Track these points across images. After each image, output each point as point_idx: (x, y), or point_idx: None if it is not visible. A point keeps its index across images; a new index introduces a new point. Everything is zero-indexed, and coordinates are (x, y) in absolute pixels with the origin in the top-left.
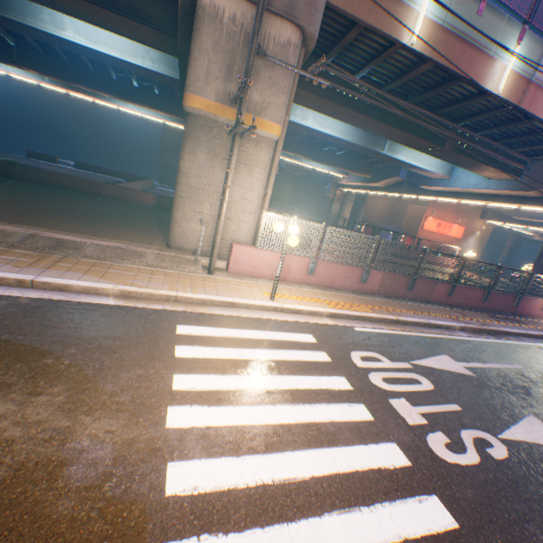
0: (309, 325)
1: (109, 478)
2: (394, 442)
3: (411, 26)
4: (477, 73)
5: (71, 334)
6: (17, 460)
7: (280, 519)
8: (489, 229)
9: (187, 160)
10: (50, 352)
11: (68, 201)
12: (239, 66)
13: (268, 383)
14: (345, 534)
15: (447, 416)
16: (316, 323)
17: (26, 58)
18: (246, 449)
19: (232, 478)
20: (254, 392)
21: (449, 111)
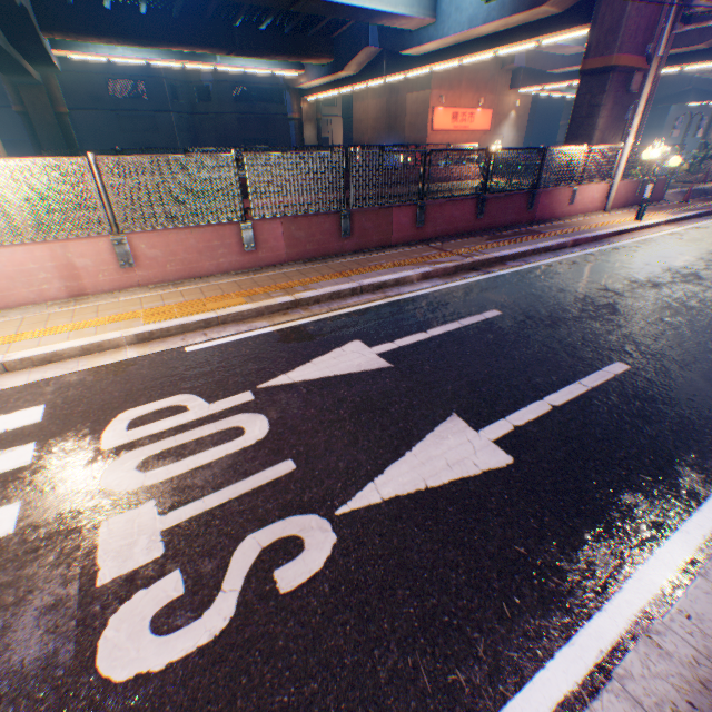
0: (66, 380)
1: None
2: None
3: None
4: None
5: None
6: None
7: None
8: (527, 104)
9: None
10: None
11: None
12: None
13: None
14: None
15: (241, 506)
16: (91, 370)
17: None
18: None
19: None
20: None
21: None
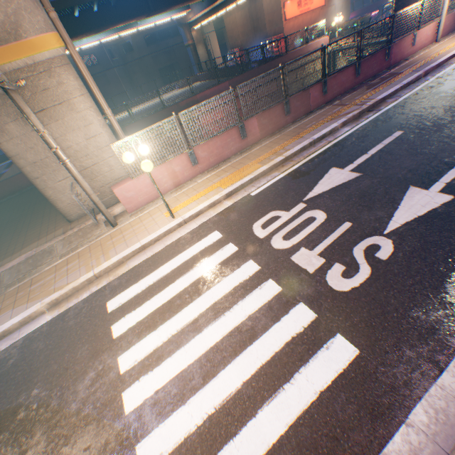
0: (213, 220)
1: None
2: (300, 302)
3: None
4: None
5: (29, 376)
6: None
7: (227, 439)
8: None
9: (4, 143)
10: (20, 406)
11: None
12: None
13: (192, 312)
14: (276, 419)
15: (341, 241)
16: (218, 214)
17: None
18: (189, 392)
19: (185, 428)
20: (183, 330)
21: None
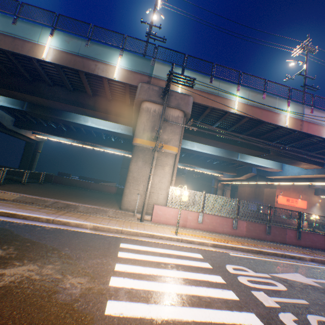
0: (199, 249)
1: (77, 302)
2: (252, 312)
3: (233, 105)
4: (271, 119)
5: (67, 242)
6: (35, 287)
7: None
8: (324, 201)
9: (133, 165)
10: (56, 248)
11: (73, 190)
12: (157, 126)
13: (170, 273)
14: None
15: (296, 305)
16: (203, 249)
17: (69, 134)
18: (153, 301)
19: (142, 313)
20: (160, 276)
21: (266, 136)
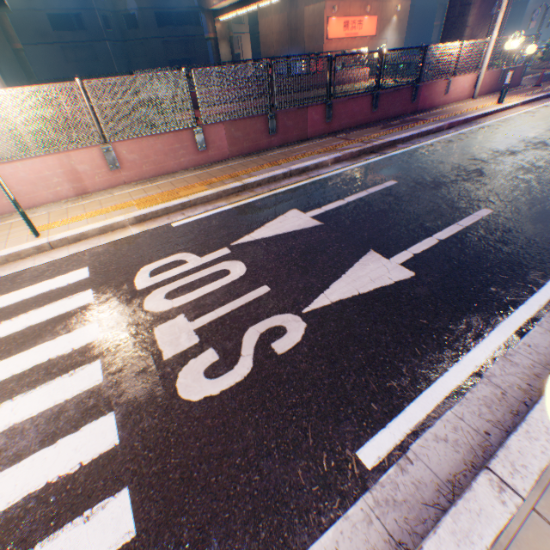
0: (95, 251)
1: None
2: (113, 411)
3: None
4: None
5: None
6: None
7: None
8: (406, 8)
9: None
10: None
11: None
12: None
13: None
14: None
15: (240, 313)
16: (110, 243)
17: None
18: None
19: None
20: None
21: None
